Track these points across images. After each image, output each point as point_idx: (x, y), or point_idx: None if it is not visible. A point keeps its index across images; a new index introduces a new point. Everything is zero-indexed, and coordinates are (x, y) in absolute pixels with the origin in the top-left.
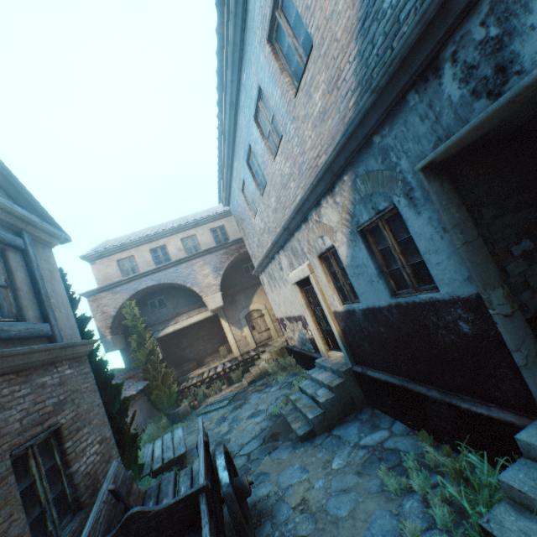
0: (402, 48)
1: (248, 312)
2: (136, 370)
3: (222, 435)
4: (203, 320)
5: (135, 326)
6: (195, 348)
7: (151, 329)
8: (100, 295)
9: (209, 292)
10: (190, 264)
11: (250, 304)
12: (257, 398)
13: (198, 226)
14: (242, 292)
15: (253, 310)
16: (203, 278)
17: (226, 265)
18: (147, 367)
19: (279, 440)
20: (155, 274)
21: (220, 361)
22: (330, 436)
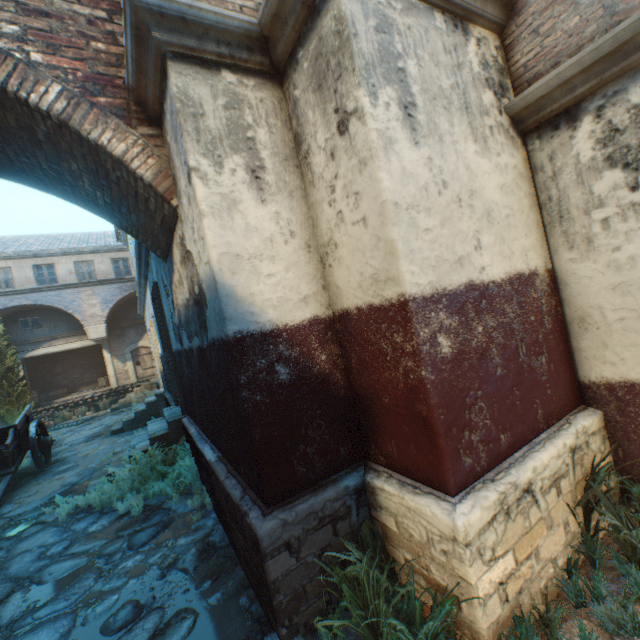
0: (137, 254)
1: (137, 348)
2: None
3: (62, 438)
4: (87, 349)
5: None
6: (71, 376)
7: (15, 348)
8: None
9: (93, 322)
10: (78, 291)
11: (140, 340)
12: (108, 419)
13: (98, 252)
14: (135, 327)
15: (143, 347)
16: (89, 308)
17: (118, 299)
18: (2, 383)
19: (100, 436)
20: (33, 294)
21: (94, 390)
22: (131, 431)
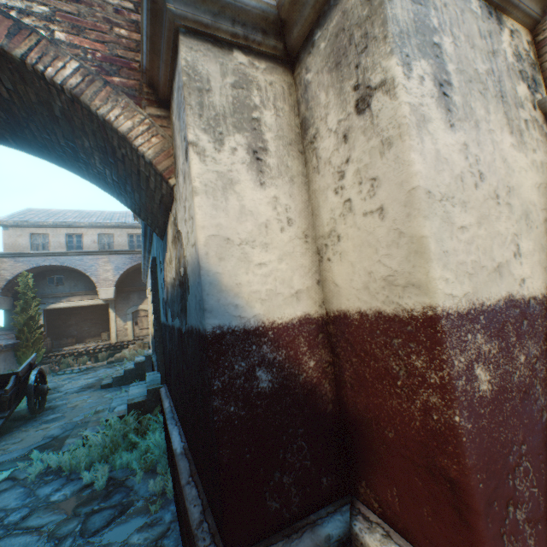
0: (143, 231)
1: (137, 310)
2: (14, 330)
3: (60, 385)
4: (97, 306)
5: (25, 294)
6: (81, 328)
7: (40, 300)
8: (2, 259)
9: (105, 284)
10: (97, 258)
11: (141, 304)
12: (103, 371)
13: (118, 227)
14: (138, 292)
15: (142, 310)
16: (103, 272)
17: (127, 267)
18: (24, 329)
19: (91, 388)
20: (61, 257)
21: (97, 343)
22: (118, 387)
